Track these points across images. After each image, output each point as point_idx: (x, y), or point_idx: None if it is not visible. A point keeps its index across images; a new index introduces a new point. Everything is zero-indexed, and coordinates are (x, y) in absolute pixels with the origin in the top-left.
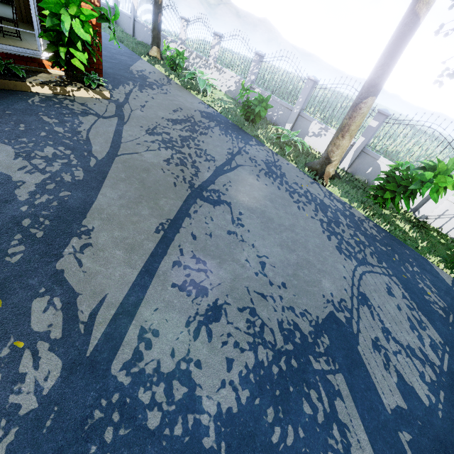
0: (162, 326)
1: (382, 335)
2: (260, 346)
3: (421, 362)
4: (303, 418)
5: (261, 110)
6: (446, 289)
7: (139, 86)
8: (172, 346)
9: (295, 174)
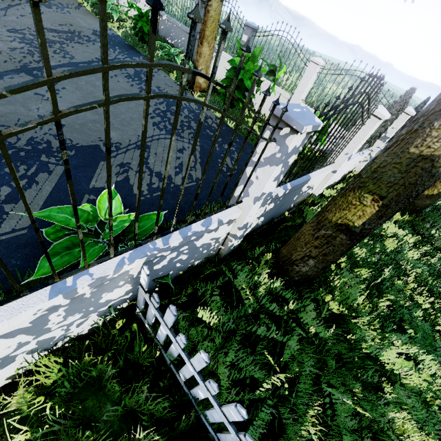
0: None
1: (137, 163)
2: None
3: (161, 180)
4: None
5: (144, 25)
6: None
7: None
8: None
9: (165, 82)
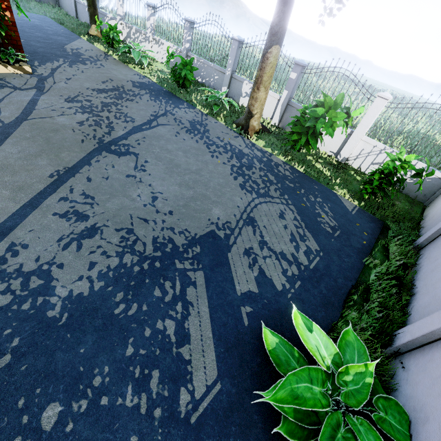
0: (33, 242)
1: (258, 246)
2: (128, 254)
3: (289, 263)
4: (151, 298)
5: (187, 73)
6: (344, 213)
7: (70, 62)
8: (38, 255)
9: (220, 130)
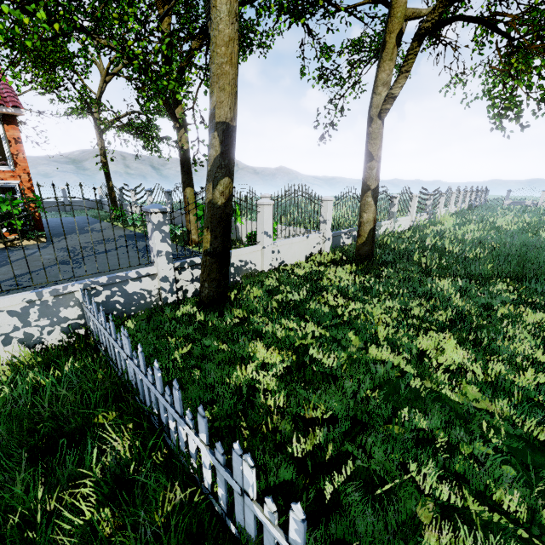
0: None
1: None
2: None
3: None
4: None
5: None
6: None
7: (80, 233)
8: None
9: None
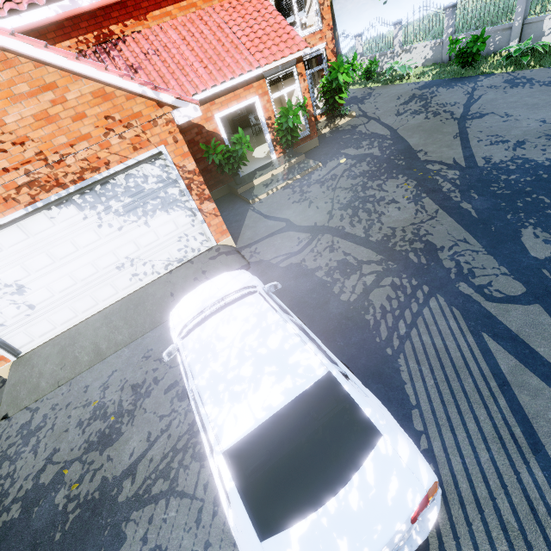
0: (492, 154)
1: None
2: None
3: None
4: None
5: (478, 47)
6: None
7: (359, 103)
8: (503, 156)
9: (544, 73)
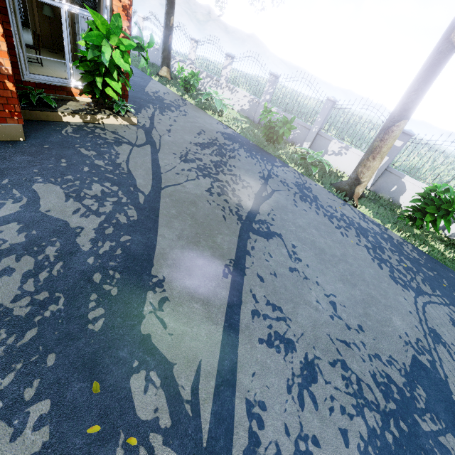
0: (265, 396)
1: None
2: (365, 408)
3: None
4: None
5: (285, 131)
6: None
7: (159, 108)
8: (283, 421)
9: (326, 195)
